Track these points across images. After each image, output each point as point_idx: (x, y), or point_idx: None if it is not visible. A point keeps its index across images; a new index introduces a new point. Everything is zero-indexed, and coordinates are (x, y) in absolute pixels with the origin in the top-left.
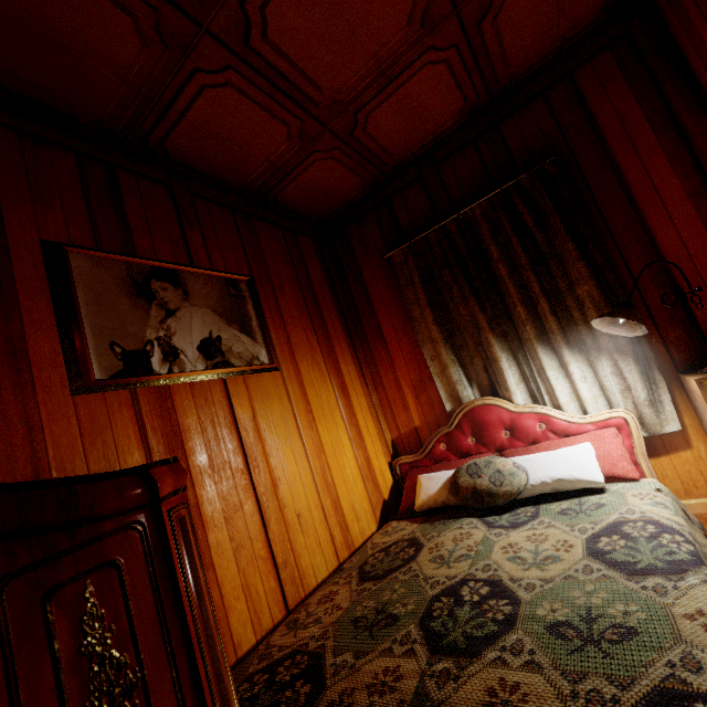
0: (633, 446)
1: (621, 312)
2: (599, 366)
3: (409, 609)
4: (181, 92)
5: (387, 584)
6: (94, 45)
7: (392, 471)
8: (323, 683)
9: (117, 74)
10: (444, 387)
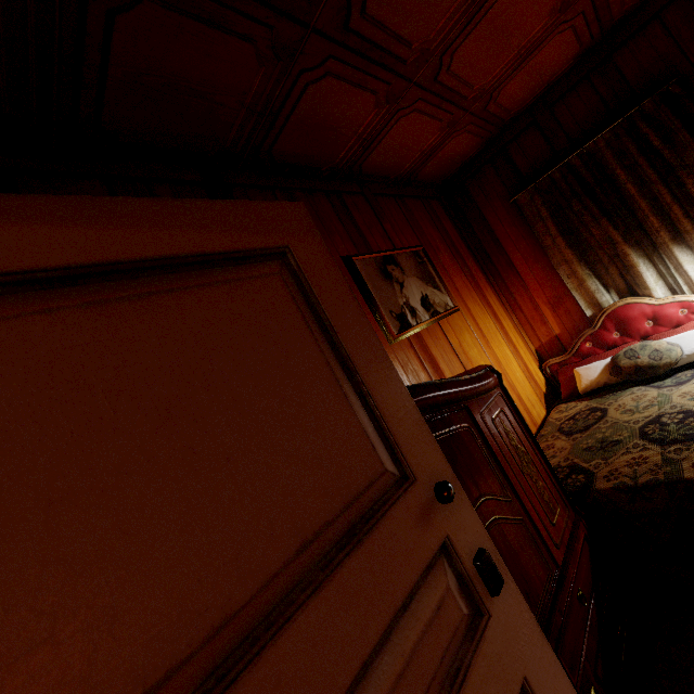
0: None
1: None
2: None
3: (625, 436)
4: (385, 127)
5: (594, 431)
6: (349, 121)
7: (542, 372)
8: (591, 472)
9: (354, 132)
10: (583, 297)
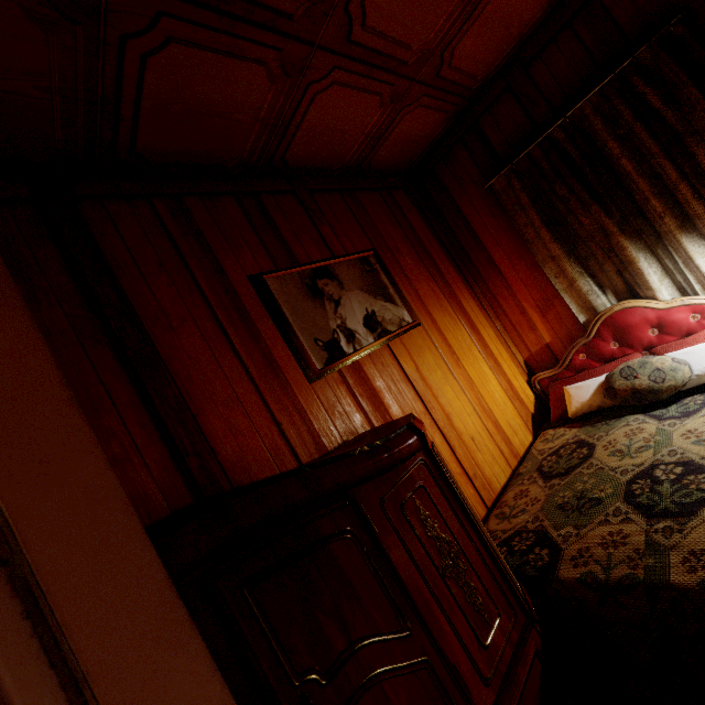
0: None
1: None
2: None
3: (608, 492)
4: (298, 108)
5: (574, 479)
6: (239, 103)
7: (531, 387)
8: (557, 547)
9: (253, 117)
10: (574, 300)
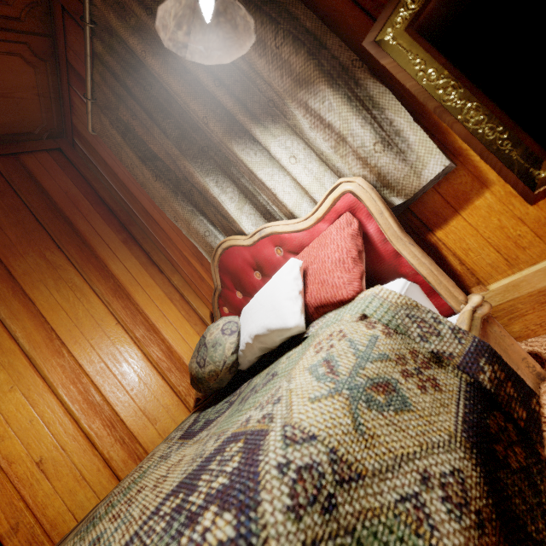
0: (382, 229)
1: None
2: (303, 126)
3: None
4: None
5: None
6: None
7: None
8: None
9: None
10: (199, 245)
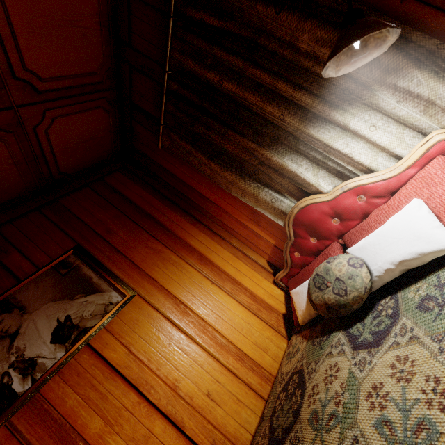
0: None
1: (344, 36)
2: (380, 102)
3: None
4: None
5: None
6: None
7: (279, 285)
8: None
9: None
10: (266, 211)
